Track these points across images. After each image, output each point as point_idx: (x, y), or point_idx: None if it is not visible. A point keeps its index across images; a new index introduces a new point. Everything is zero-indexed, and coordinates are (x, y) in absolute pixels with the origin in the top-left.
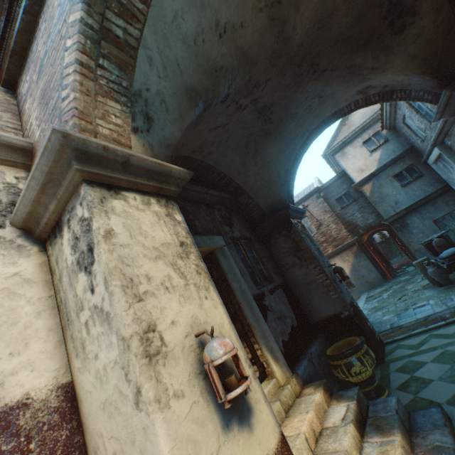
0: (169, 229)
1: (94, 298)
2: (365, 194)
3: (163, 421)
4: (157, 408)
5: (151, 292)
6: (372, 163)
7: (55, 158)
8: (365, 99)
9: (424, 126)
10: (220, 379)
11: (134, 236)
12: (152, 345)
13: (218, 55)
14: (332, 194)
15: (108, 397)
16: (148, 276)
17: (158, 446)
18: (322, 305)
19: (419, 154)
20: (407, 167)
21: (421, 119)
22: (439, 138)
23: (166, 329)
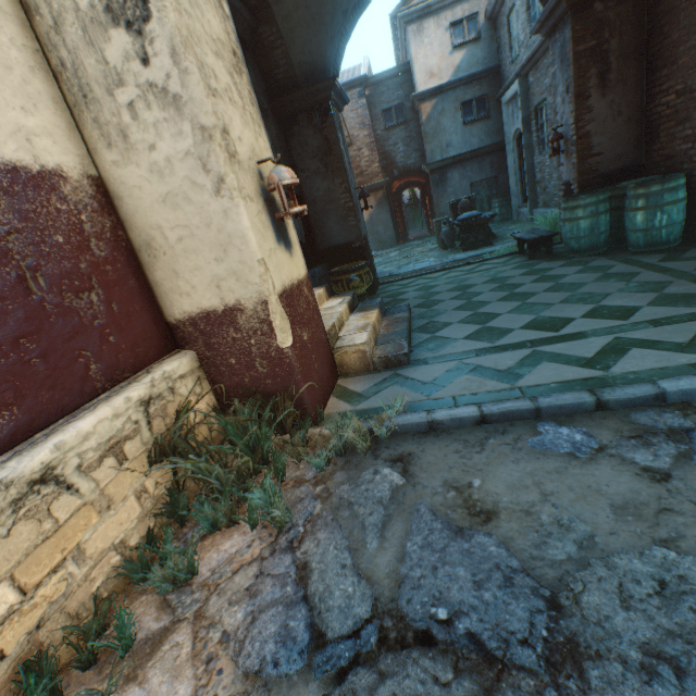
0: (221, 21)
1: (150, 74)
2: (421, 117)
3: (245, 208)
4: (240, 197)
5: (220, 94)
6: (448, 69)
7: None
8: None
9: (523, 39)
10: (273, 211)
11: (193, 6)
12: (230, 147)
13: None
14: (381, 99)
15: (172, 191)
16: (215, 74)
17: (242, 223)
18: (336, 231)
19: (500, 83)
20: (481, 97)
21: (526, 23)
22: (526, 68)
23: (236, 141)
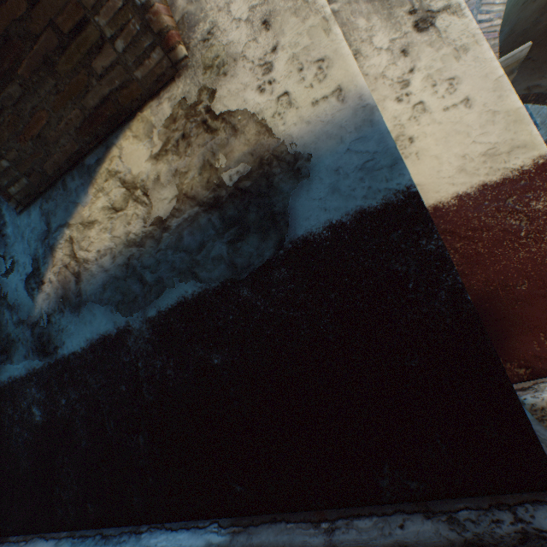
0: None
1: None
2: None
3: None
4: None
5: None
6: None
7: (509, 64)
8: (524, 97)
9: None
10: None
11: None
12: None
13: (510, 19)
14: None
15: None
16: None
17: None
18: None
19: None
20: None
21: None
22: None
23: None
